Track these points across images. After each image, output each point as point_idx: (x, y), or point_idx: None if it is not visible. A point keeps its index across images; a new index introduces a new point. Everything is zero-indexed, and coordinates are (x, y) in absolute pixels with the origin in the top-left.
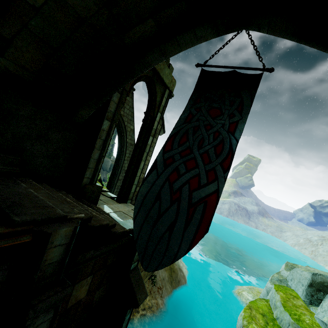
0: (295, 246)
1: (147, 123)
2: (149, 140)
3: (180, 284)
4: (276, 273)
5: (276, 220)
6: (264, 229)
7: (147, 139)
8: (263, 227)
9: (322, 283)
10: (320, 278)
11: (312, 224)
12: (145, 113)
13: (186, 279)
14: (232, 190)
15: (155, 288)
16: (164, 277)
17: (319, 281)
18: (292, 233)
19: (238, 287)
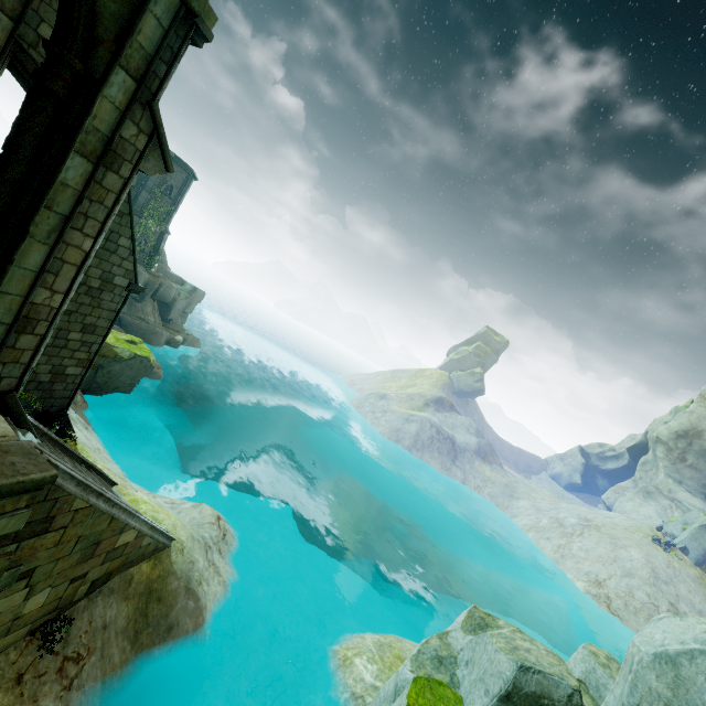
0: (531, 531)
1: (53, 93)
2: (72, 168)
3: (174, 635)
4: (438, 635)
5: (509, 471)
6: (478, 487)
7: (59, 160)
8: (477, 483)
9: (537, 697)
10: (536, 683)
11: (575, 489)
12: (43, 43)
13: (203, 618)
14: (435, 396)
15: (52, 660)
16: (111, 619)
17: (530, 691)
18: (531, 503)
19: (353, 640)
